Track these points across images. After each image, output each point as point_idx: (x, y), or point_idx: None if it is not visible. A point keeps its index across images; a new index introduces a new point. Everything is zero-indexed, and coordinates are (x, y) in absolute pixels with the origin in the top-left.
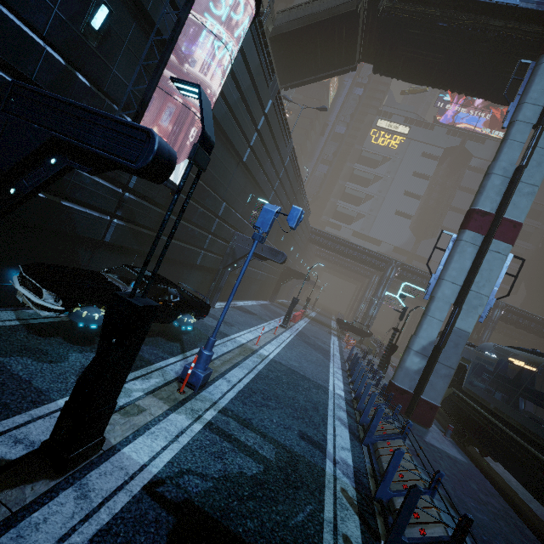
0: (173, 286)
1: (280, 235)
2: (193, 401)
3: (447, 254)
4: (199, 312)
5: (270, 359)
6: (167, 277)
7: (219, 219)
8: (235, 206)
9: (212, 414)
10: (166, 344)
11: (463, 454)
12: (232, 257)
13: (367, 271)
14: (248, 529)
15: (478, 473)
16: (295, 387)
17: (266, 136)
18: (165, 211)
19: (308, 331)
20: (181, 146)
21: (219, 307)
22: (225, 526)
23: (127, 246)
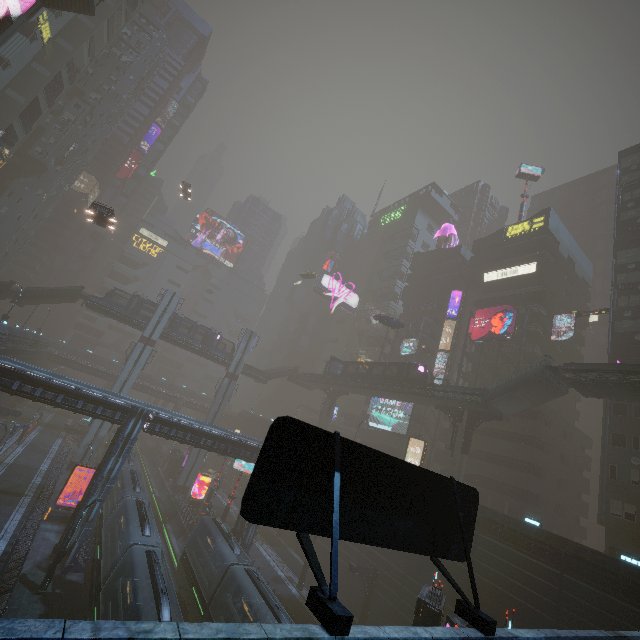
0: None
1: None
2: None
3: None
4: None
5: (11, 463)
6: None
7: None
8: None
9: None
10: None
11: None
12: None
13: None
14: (11, 491)
15: None
16: (23, 471)
17: None
18: None
19: (38, 441)
20: None
21: None
22: (6, 491)
23: None
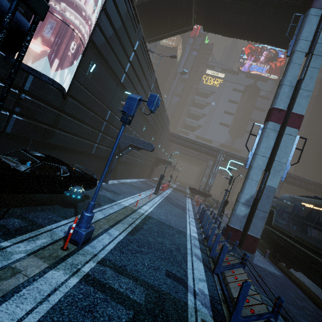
0: (63, 164)
1: (151, 136)
2: (75, 256)
3: (258, 138)
4: (87, 184)
5: (145, 215)
6: (69, 162)
7: (107, 122)
8: (118, 114)
9: (91, 266)
10: (61, 210)
11: (278, 269)
12: (118, 149)
13: (205, 158)
14: None
15: (290, 283)
16: (163, 234)
17: (136, 66)
18: (61, 112)
19: (172, 196)
20: (70, 63)
21: (112, 183)
22: None
23: (29, 137)
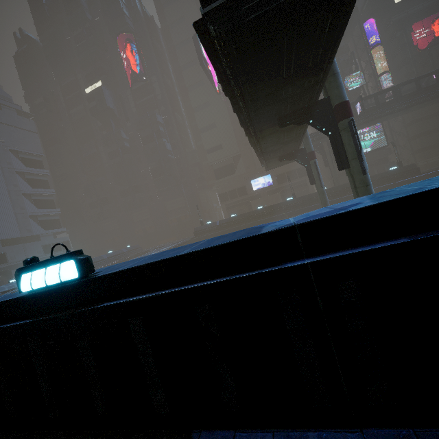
0: None
1: None
2: None
3: None
4: None
5: None
6: None
7: None
8: None
9: None
10: None
11: None
12: None
13: None
14: None
15: None
16: None
17: None
18: None
19: None
20: None
21: None
22: None
23: None
